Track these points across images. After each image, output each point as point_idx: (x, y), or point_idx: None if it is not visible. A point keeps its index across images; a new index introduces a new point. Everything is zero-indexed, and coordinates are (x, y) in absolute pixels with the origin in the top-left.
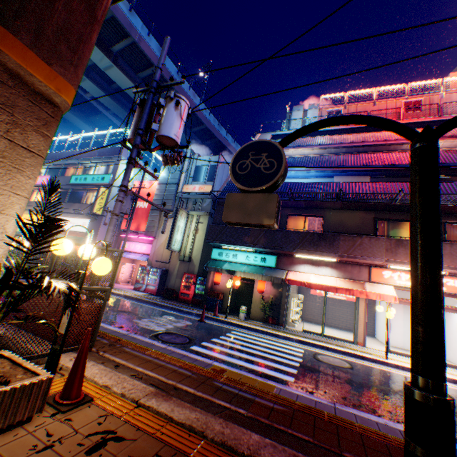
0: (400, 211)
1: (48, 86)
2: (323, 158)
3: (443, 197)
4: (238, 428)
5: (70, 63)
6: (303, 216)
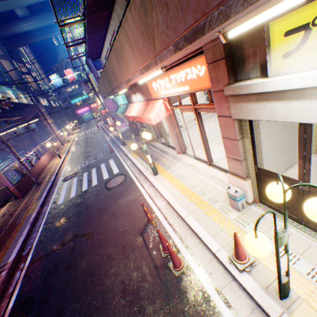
0: None
1: None
2: None
3: None
4: None
5: None
6: None
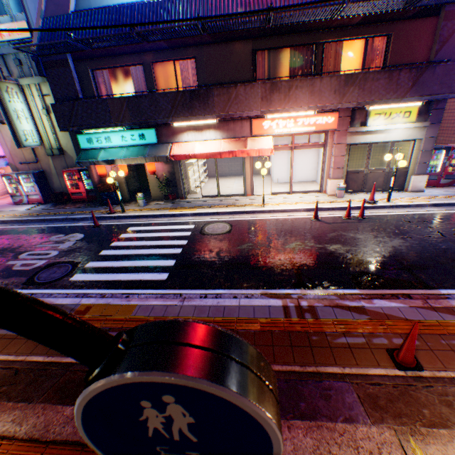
0: (280, 34)
1: None
2: None
3: (318, 11)
4: (54, 410)
5: None
6: (173, 62)
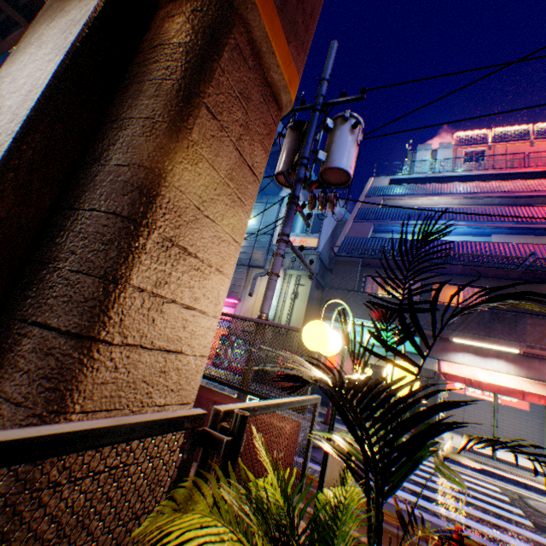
0: None
1: (282, 75)
2: (475, 210)
3: None
4: None
5: (301, 45)
6: (453, 286)
